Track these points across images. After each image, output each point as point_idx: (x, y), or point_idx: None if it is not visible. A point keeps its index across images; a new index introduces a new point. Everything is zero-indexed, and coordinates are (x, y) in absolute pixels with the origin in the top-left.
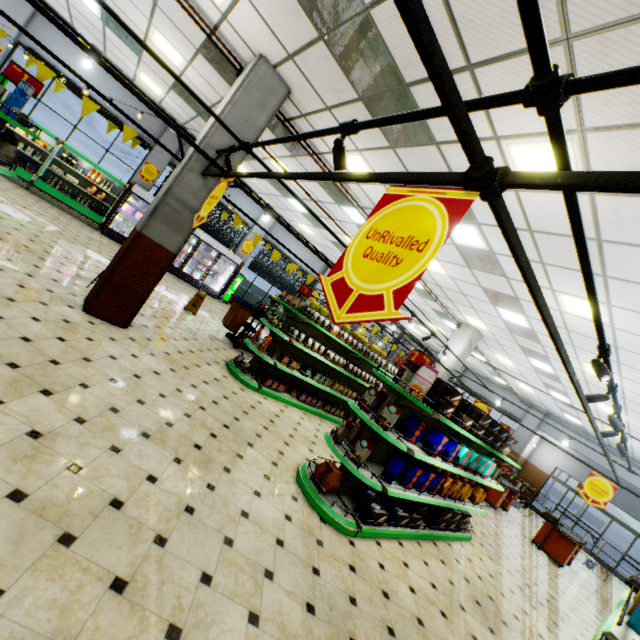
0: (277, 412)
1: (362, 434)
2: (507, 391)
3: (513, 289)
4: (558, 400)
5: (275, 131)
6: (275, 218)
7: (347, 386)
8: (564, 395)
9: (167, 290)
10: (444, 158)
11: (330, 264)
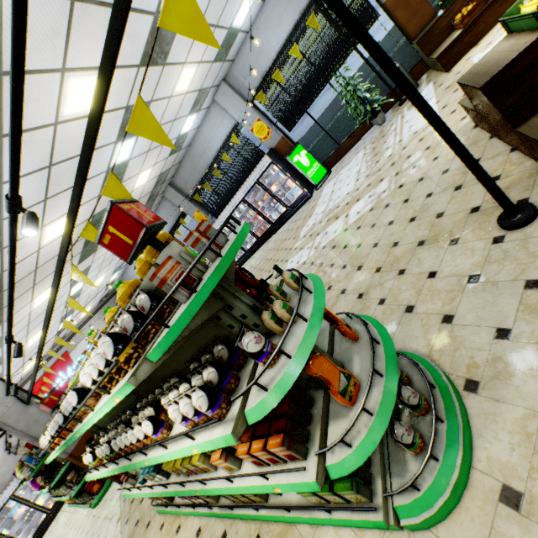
0: None
1: None
2: None
3: None
4: None
5: None
6: None
7: None
8: None
9: None
10: None
11: None
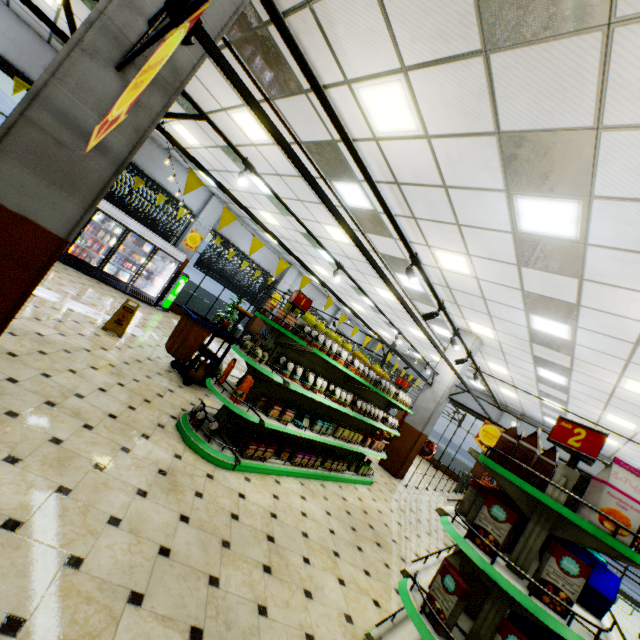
0: (271, 505)
1: (486, 603)
2: (479, 393)
3: (581, 294)
4: (547, 406)
5: (246, 50)
6: (293, 158)
7: (349, 426)
8: (561, 403)
9: (75, 299)
10: (606, 61)
11: (374, 260)
